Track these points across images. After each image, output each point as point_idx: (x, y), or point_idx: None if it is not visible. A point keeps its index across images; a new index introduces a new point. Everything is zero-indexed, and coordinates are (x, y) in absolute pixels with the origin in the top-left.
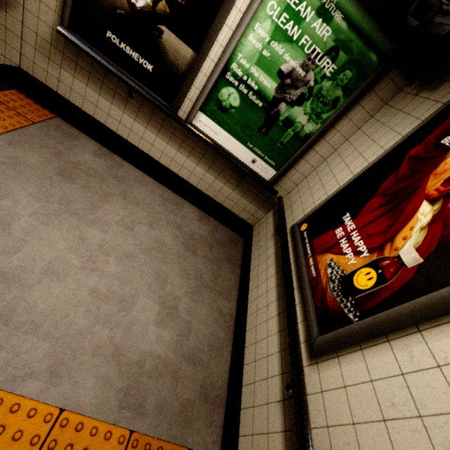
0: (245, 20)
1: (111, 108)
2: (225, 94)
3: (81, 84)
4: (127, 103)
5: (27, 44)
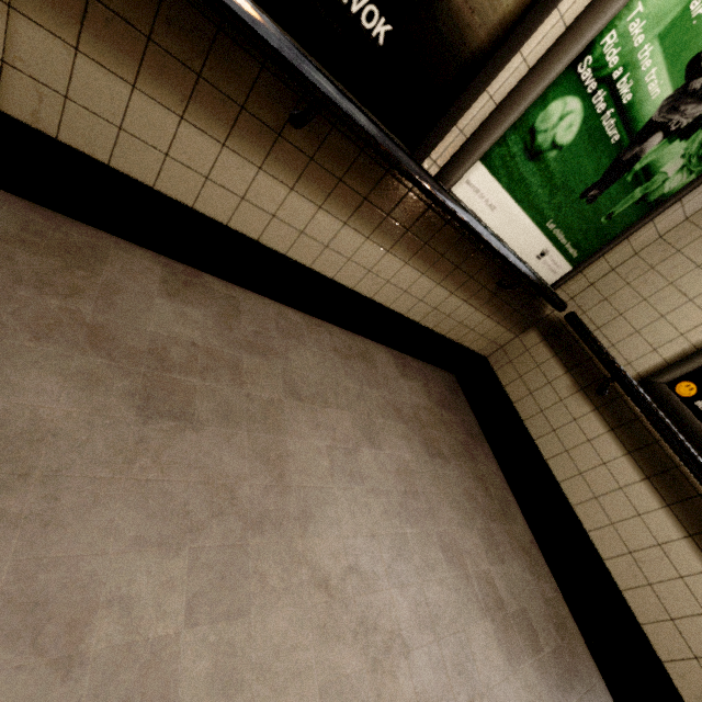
0: None
1: (220, 159)
2: (554, 114)
3: (111, 77)
4: (277, 141)
5: None
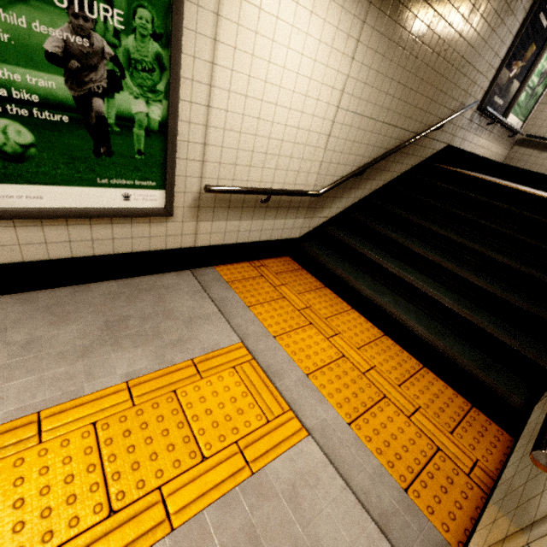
0: (541, 59)
1: (475, 139)
2: (521, 97)
3: (470, 133)
4: (483, 130)
5: (458, 128)
